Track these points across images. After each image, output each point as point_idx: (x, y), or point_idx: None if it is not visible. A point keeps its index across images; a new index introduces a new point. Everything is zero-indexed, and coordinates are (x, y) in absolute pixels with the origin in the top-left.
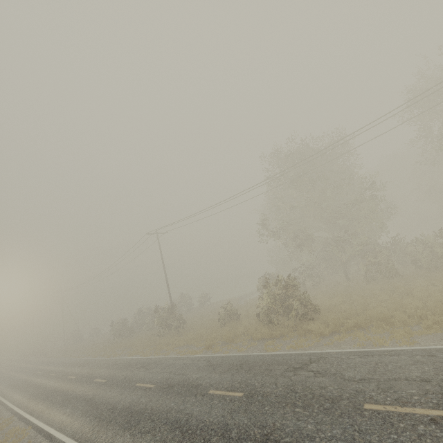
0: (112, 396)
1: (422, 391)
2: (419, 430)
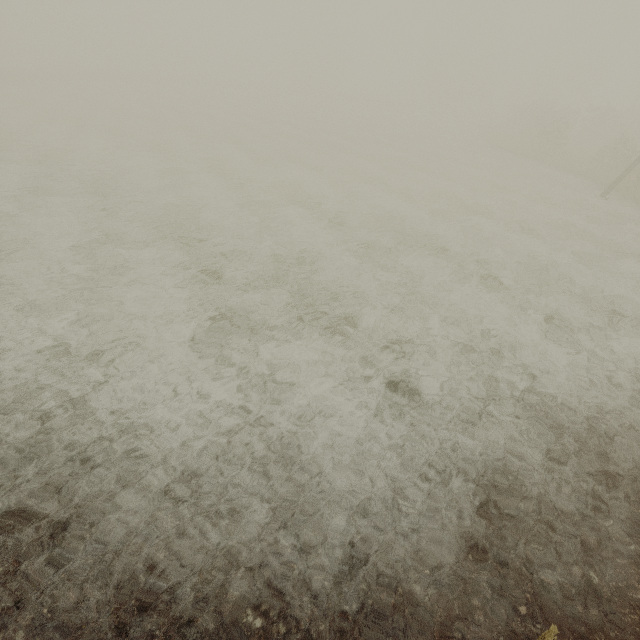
0: None
1: None
2: None
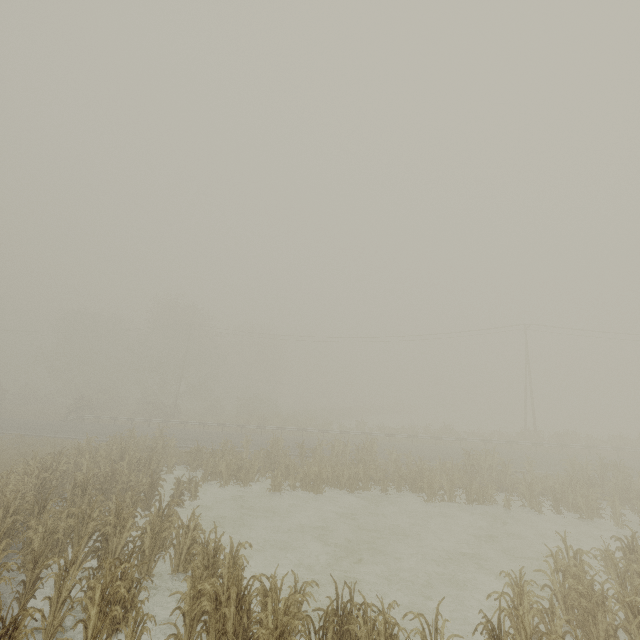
0: None
1: None
2: None
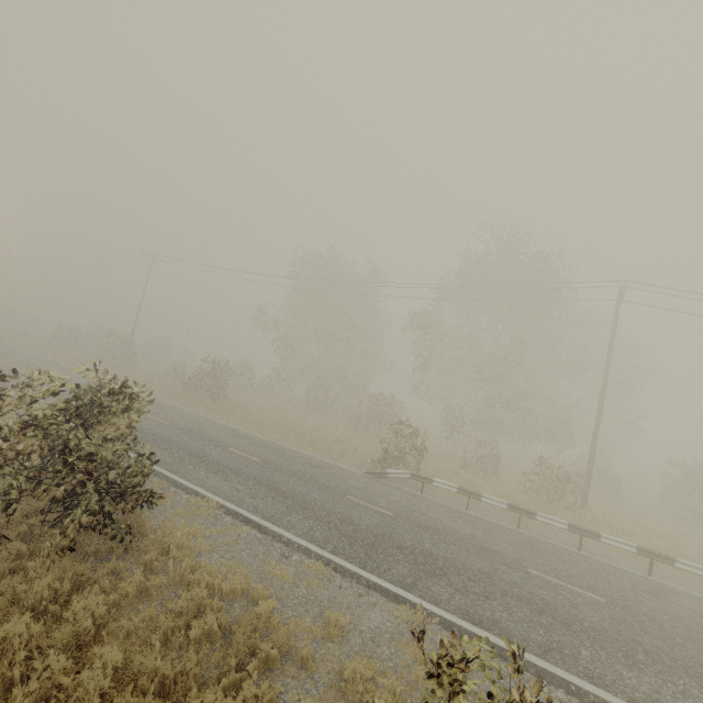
0: (18, 369)
1: (178, 421)
2: (150, 421)
